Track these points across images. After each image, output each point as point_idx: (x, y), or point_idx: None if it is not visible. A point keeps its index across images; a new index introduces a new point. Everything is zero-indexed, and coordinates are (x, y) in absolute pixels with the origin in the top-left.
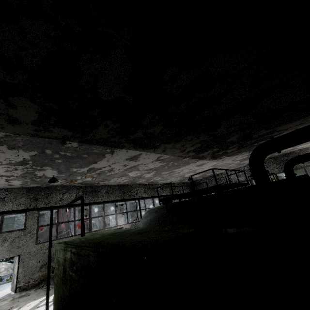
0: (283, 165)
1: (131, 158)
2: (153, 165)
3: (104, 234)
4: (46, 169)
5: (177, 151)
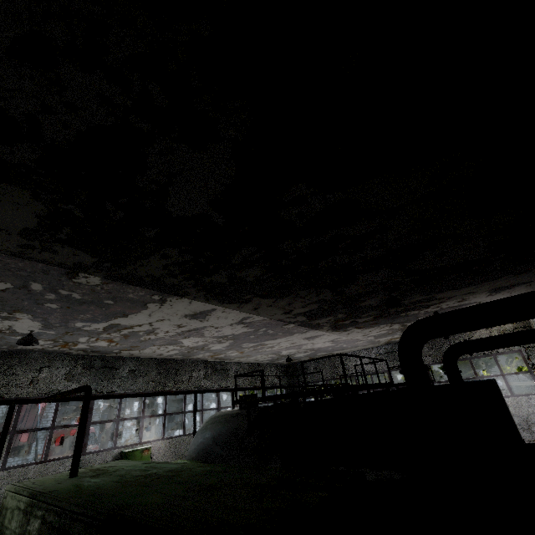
0: (439, 352)
1: (194, 315)
2: (231, 331)
3: (124, 478)
4: (20, 317)
5: (278, 312)
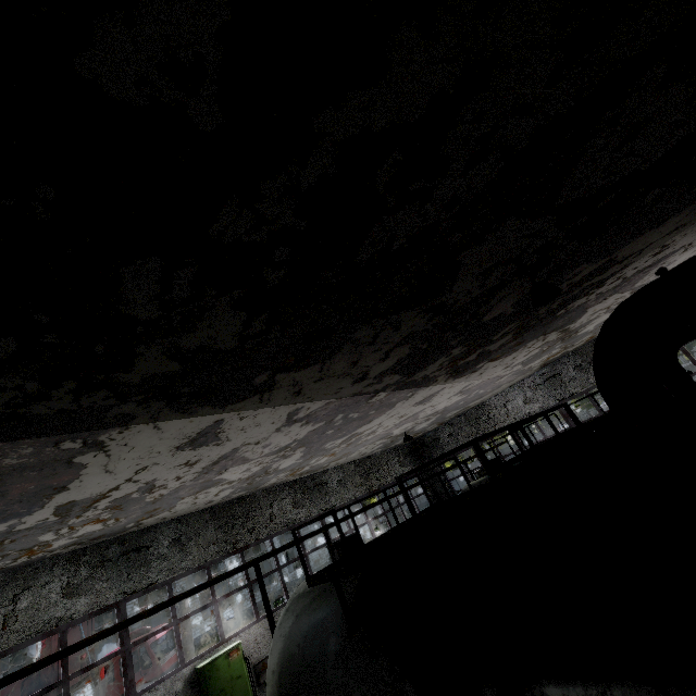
0: None
1: (193, 442)
2: (288, 438)
3: None
4: None
5: (344, 384)
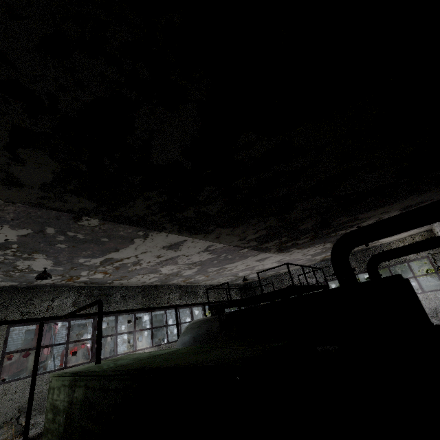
0: (364, 264)
1: (170, 246)
2: (199, 258)
3: (137, 358)
4: (37, 257)
5: (235, 239)
